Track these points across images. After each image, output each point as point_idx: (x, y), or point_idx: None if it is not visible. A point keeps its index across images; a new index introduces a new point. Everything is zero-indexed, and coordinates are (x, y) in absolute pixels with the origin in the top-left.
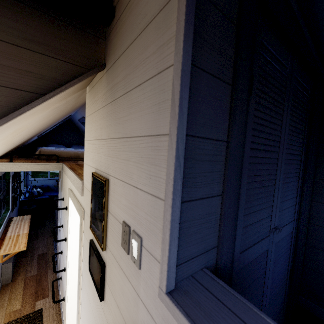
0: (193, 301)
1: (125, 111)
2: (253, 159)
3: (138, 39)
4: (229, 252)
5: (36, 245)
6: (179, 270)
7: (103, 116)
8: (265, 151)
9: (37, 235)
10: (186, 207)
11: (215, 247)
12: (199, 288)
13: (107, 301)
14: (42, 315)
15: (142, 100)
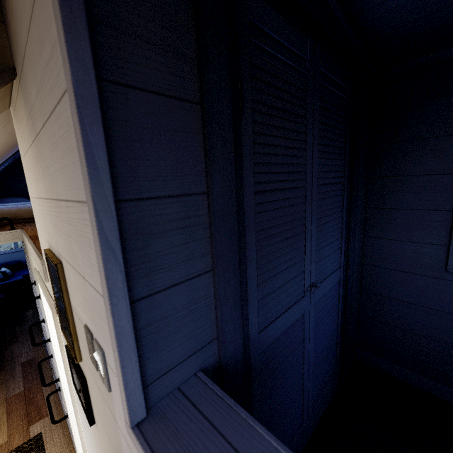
0: (169, 430)
1: (49, 155)
2: (263, 206)
3: (32, 26)
4: (237, 339)
5: (16, 351)
6: (154, 389)
7: (35, 161)
8: (282, 190)
9: (15, 336)
10: (147, 305)
11: (215, 339)
12: (183, 406)
13: (97, 425)
14: (43, 441)
15: (59, 141)
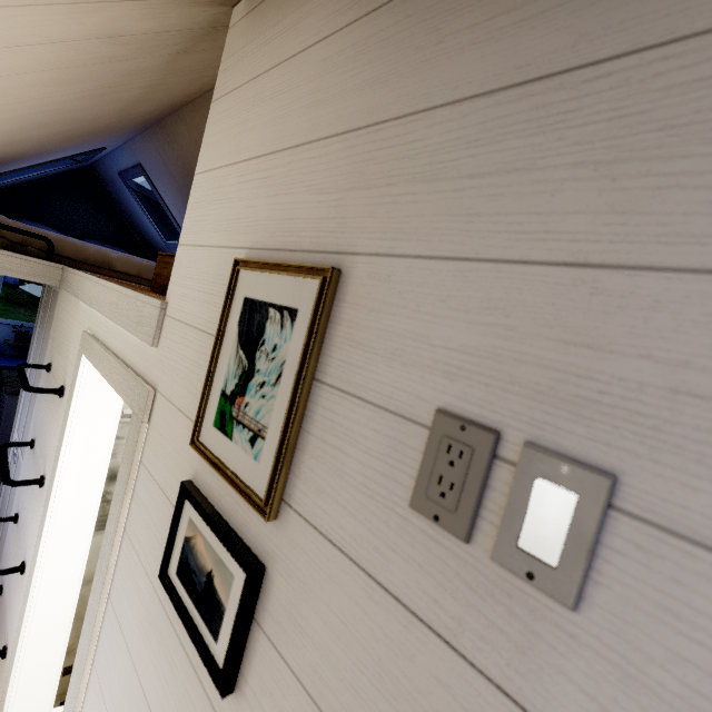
0: None
1: None
2: None
3: None
4: None
5: None
6: None
7: (334, 61)
8: None
9: None
10: None
11: None
12: None
13: (254, 701)
14: None
15: None
